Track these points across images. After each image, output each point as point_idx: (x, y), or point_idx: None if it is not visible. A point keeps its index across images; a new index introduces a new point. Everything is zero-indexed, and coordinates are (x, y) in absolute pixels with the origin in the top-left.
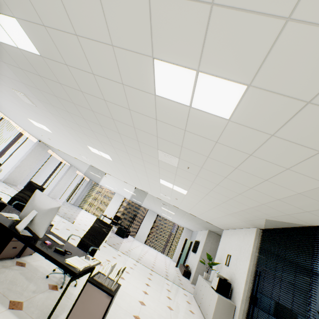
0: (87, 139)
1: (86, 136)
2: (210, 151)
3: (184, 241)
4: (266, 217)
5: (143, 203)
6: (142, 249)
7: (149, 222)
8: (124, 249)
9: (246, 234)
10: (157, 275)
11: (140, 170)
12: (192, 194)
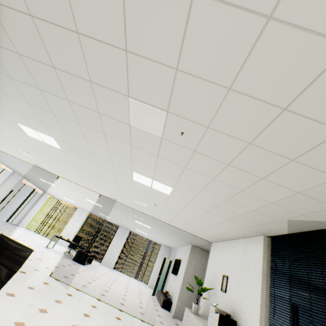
0: (12, 105)
1: (9, 99)
2: (239, 67)
3: (161, 261)
4: (289, 217)
5: (113, 218)
6: (110, 278)
7: (120, 241)
8: (82, 282)
9: (248, 245)
10: (128, 318)
11: (103, 159)
12: (179, 193)
